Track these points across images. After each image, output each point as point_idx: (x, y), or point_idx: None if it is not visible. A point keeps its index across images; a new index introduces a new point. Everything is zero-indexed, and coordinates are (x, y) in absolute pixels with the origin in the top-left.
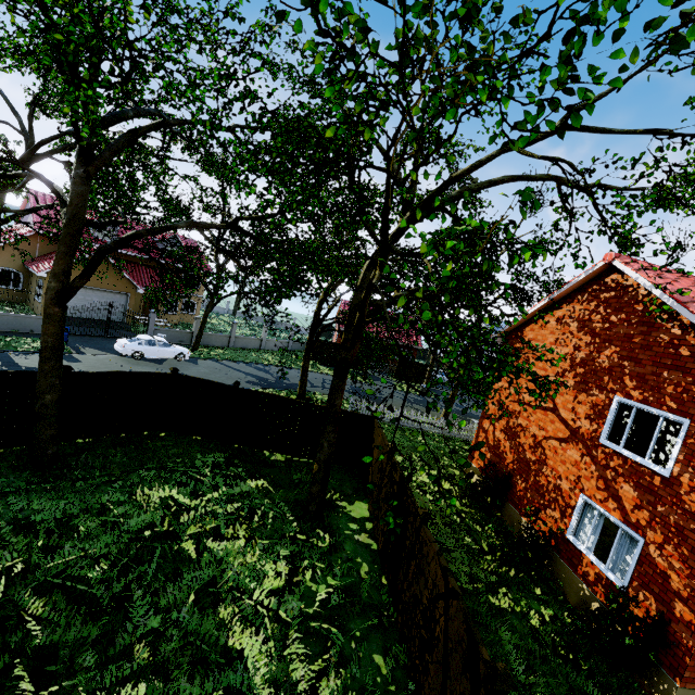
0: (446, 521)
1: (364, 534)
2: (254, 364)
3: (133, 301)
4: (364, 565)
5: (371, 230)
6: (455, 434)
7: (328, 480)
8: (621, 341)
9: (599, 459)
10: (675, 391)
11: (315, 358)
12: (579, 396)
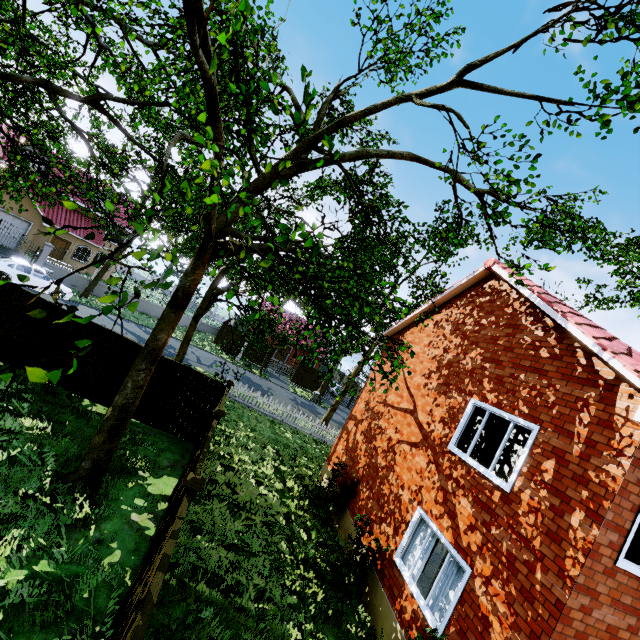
0: (268, 520)
1: (147, 514)
2: (146, 327)
3: (34, 231)
4: (116, 553)
5: (255, 159)
6: (327, 440)
7: (120, 432)
8: (487, 343)
9: (444, 468)
10: (530, 394)
11: (218, 342)
12: (438, 398)
